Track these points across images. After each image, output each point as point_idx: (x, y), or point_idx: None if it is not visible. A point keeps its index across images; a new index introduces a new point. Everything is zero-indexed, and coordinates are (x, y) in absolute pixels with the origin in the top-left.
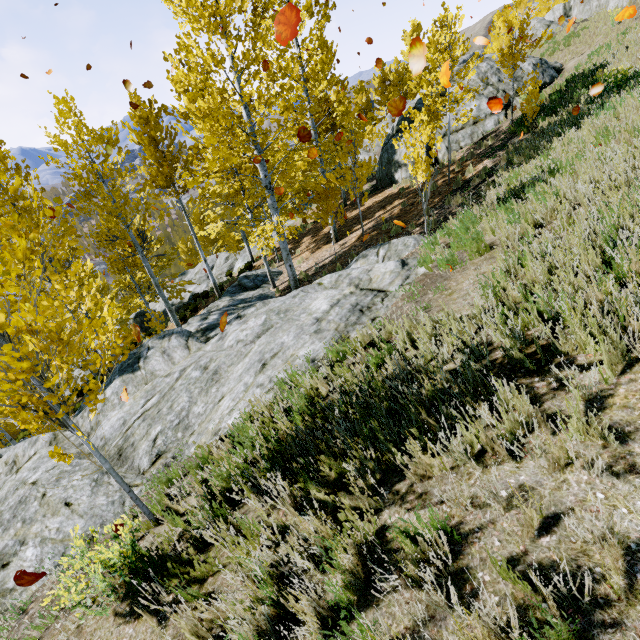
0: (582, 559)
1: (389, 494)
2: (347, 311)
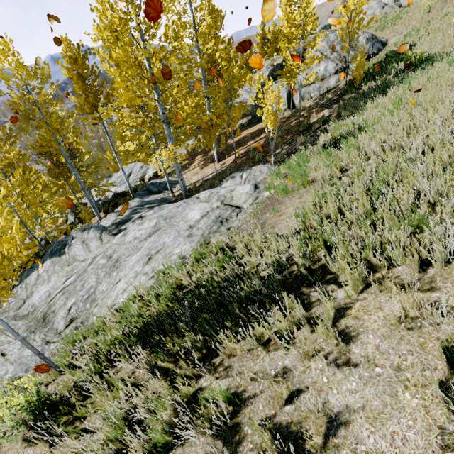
0: (304, 423)
1: (208, 365)
2: (212, 221)
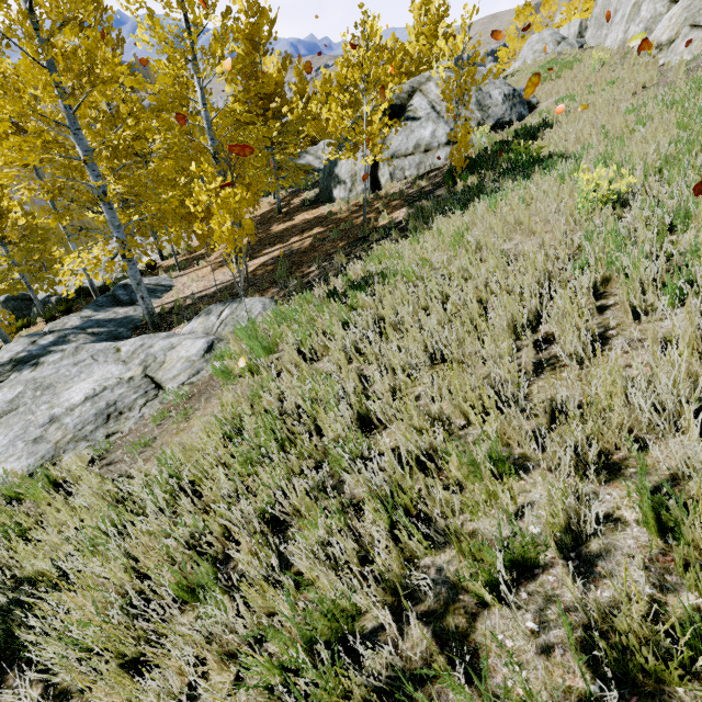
0: None
1: None
2: (94, 413)
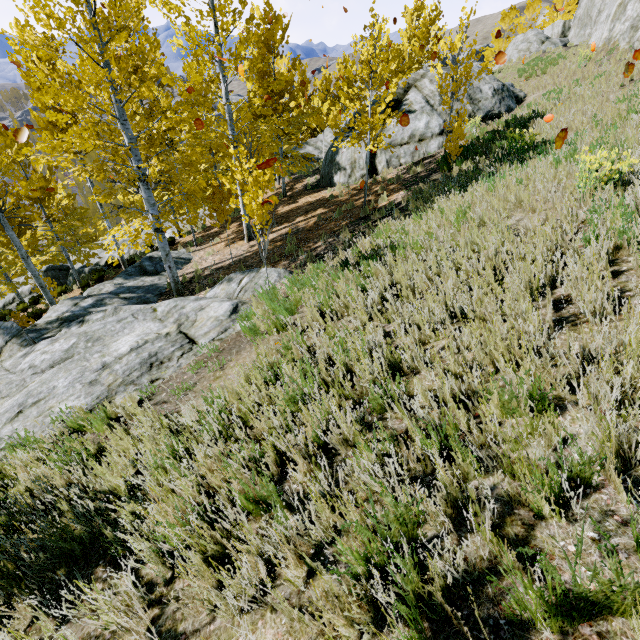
0: None
1: None
2: (139, 362)
